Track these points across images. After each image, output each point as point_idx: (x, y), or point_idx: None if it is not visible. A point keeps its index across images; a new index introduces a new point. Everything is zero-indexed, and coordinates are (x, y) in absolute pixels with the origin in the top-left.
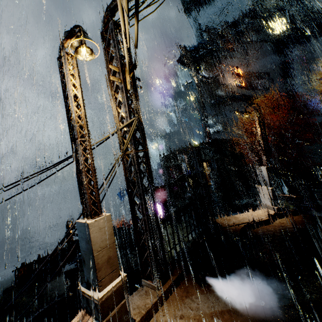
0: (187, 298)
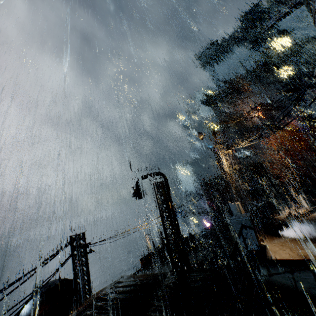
0: (273, 240)
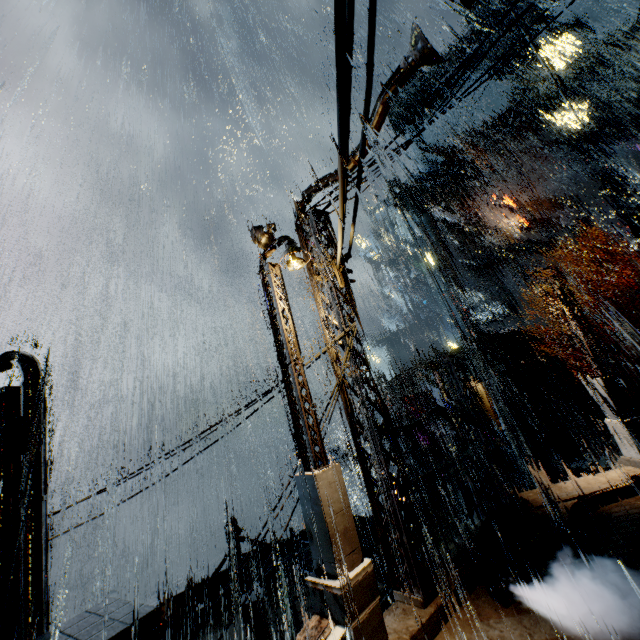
0: (480, 623)
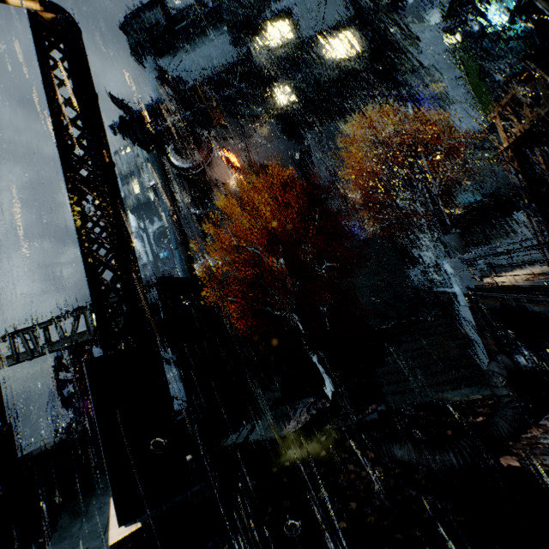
0: None
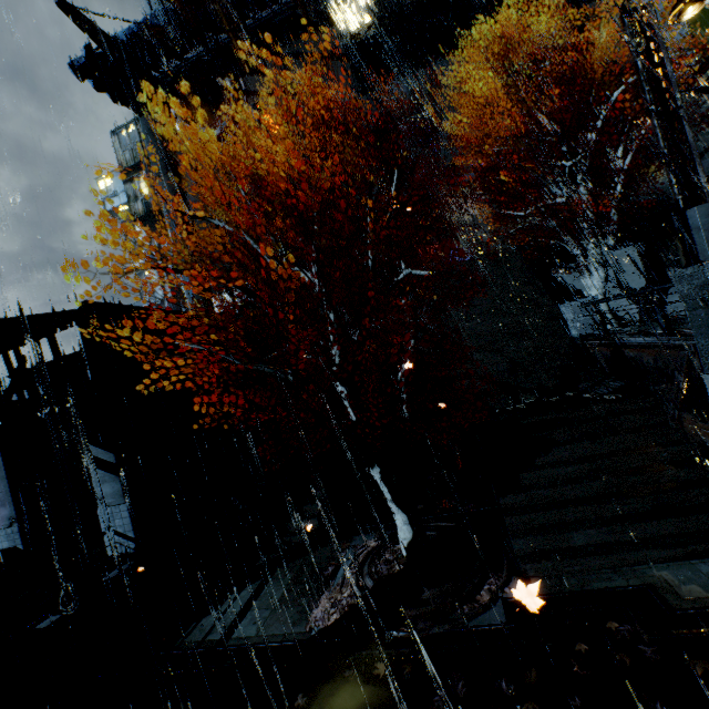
0: None
